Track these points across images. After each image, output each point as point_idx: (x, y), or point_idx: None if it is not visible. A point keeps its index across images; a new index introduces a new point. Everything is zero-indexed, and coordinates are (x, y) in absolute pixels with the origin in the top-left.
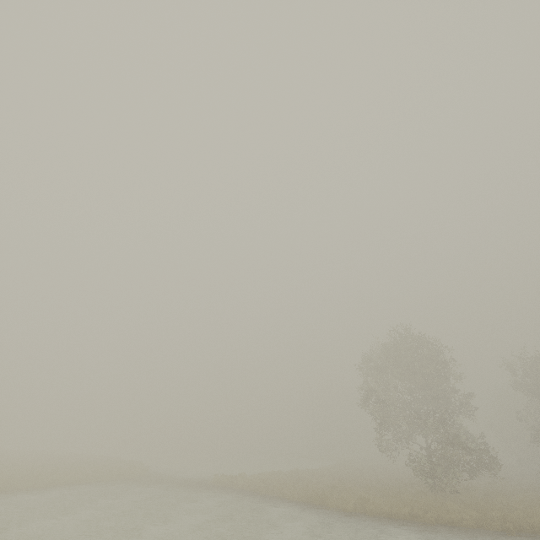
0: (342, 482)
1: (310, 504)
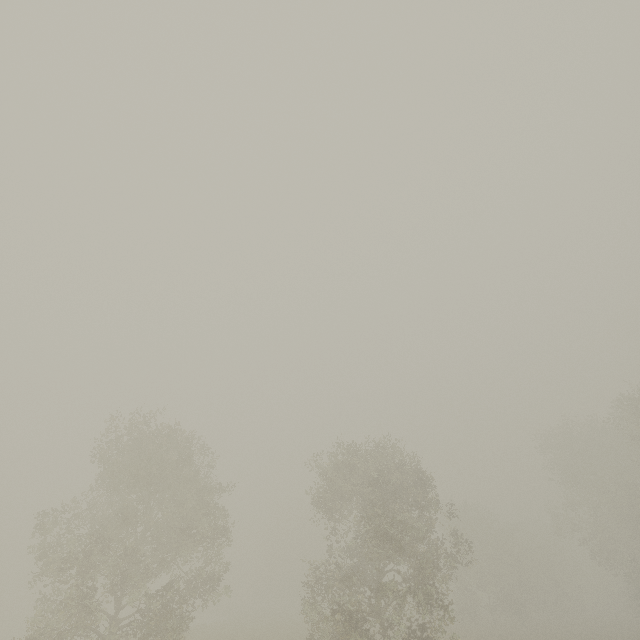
0: None
1: None
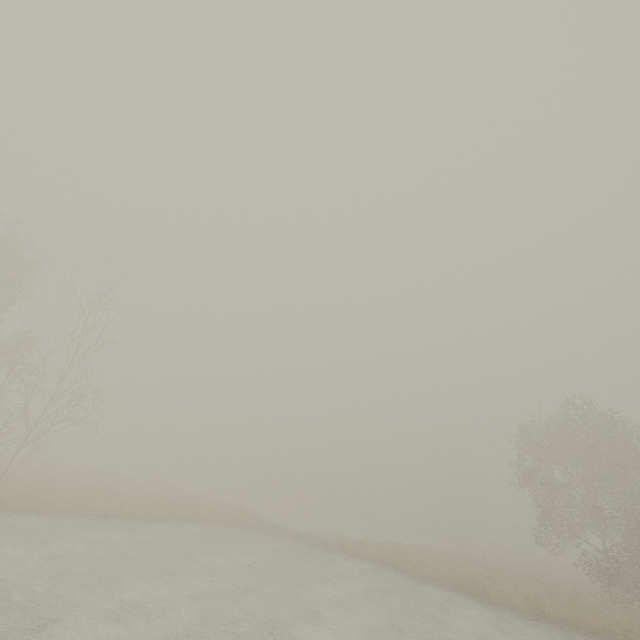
0: (490, 571)
1: (465, 591)
